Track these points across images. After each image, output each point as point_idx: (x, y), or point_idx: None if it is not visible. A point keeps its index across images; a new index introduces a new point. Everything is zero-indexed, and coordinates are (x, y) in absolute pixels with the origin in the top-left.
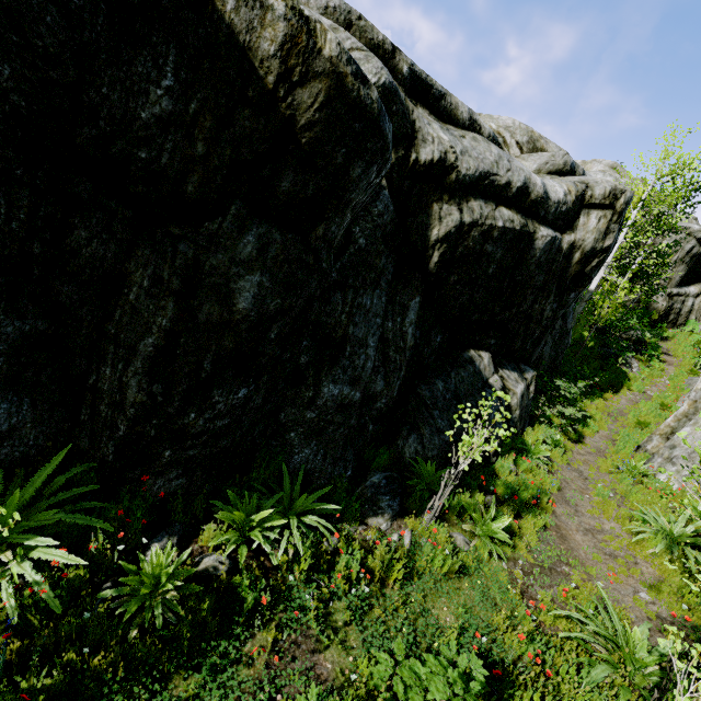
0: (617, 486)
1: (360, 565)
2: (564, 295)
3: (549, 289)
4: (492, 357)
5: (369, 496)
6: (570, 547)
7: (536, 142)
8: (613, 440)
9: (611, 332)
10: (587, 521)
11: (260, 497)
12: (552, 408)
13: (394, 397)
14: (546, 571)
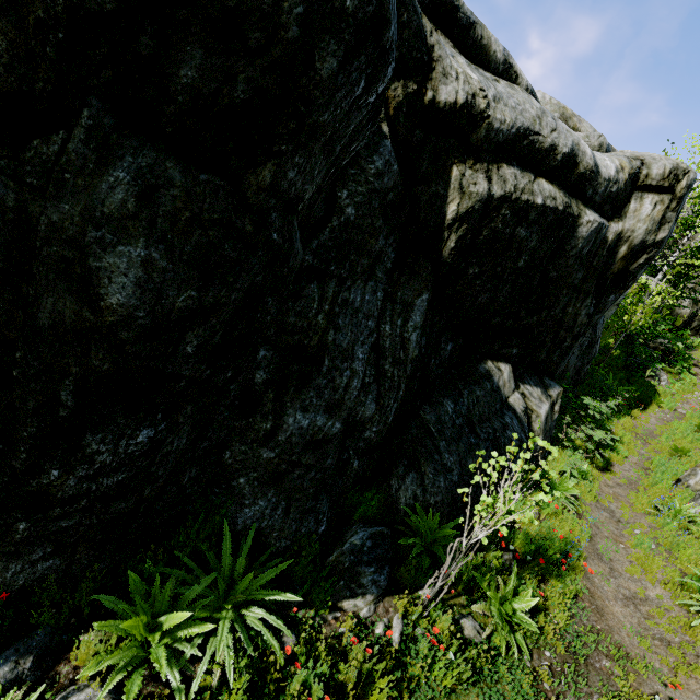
0: (658, 535)
1: (327, 677)
2: (602, 297)
3: (586, 290)
4: (512, 369)
5: (346, 567)
6: (608, 626)
7: (568, 120)
8: (645, 469)
9: (638, 339)
10: (626, 585)
11: (188, 572)
12: (575, 427)
13: (389, 423)
14: (580, 667)
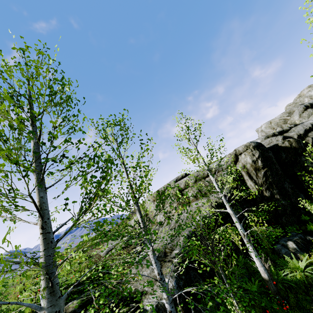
0: None
1: None
2: None
3: None
4: None
5: None
6: None
7: (290, 112)
8: None
9: None
10: None
11: None
12: None
13: None
14: None
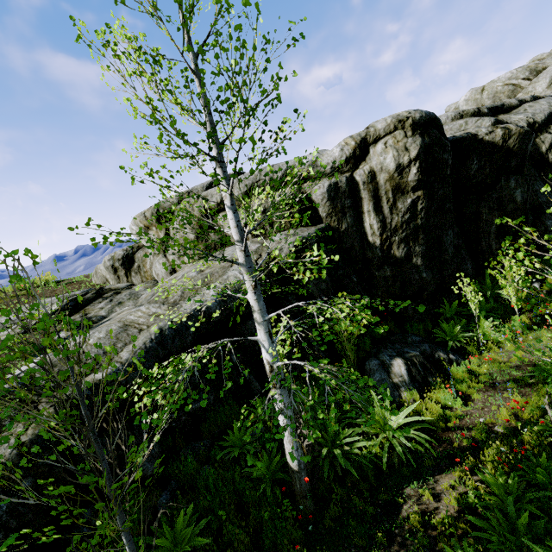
0: None
1: None
2: None
3: None
4: None
5: None
6: None
7: (536, 69)
8: None
9: None
10: None
11: None
12: None
13: None
14: None
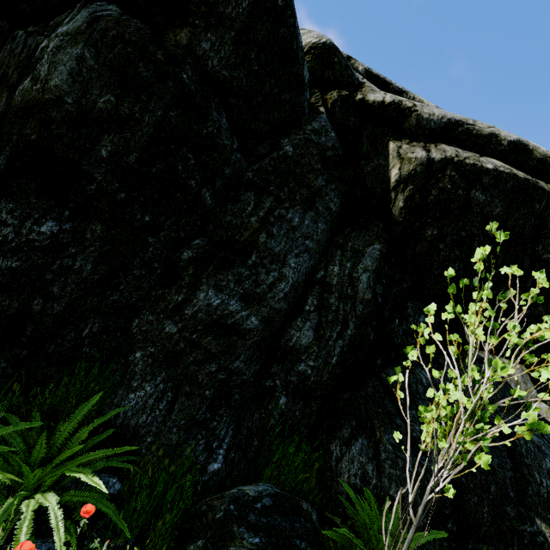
0: None
1: None
2: None
3: None
4: (531, 380)
5: (217, 519)
6: None
7: None
8: None
9: None
10: None
11: None
12: None
13: (333, 364)
14: None
